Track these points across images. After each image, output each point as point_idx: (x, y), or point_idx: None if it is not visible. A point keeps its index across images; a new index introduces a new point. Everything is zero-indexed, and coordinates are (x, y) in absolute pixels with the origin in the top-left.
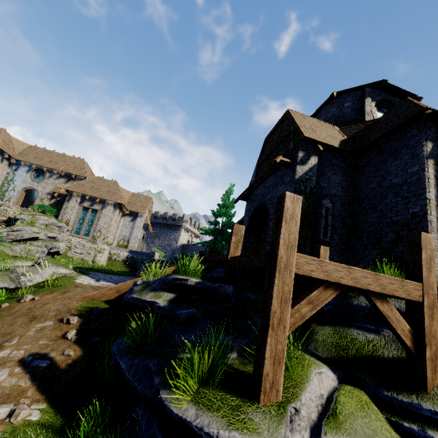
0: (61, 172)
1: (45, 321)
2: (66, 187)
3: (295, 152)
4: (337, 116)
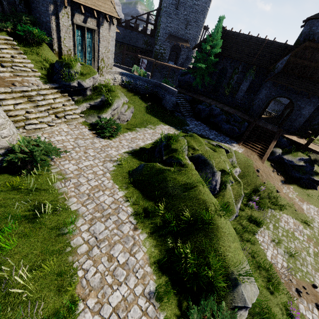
0: None
1: (272, 174)
2: None
3: None
4: None
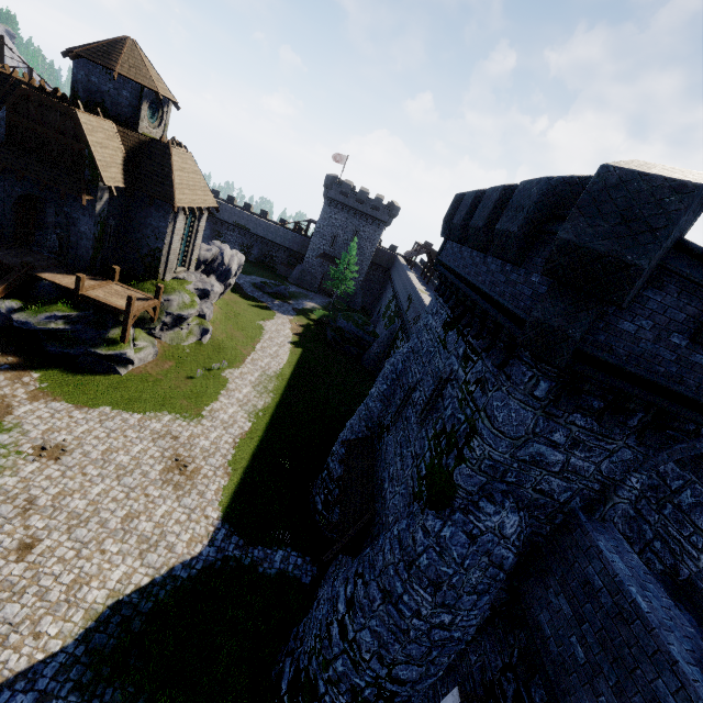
0: None
1: None
2: None
3: (95, 189)
4: (114, 100)
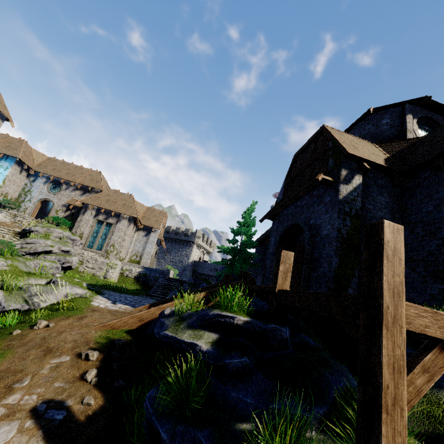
0: (77, 184)
1: (61, 356)
2: (82, 200)
3: (337, 170)
4: (373, 133)
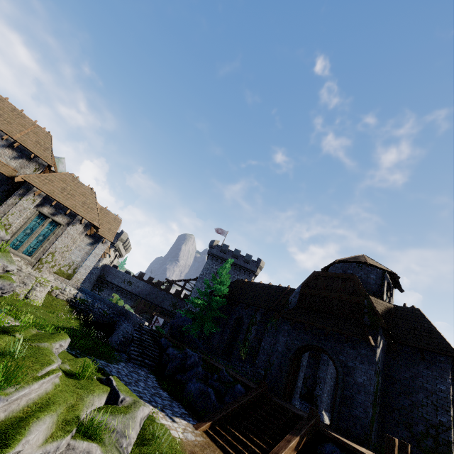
0: (13, 140)
1: None
2: (26, 177)
3: (375, 333)
4: (364, 280)
